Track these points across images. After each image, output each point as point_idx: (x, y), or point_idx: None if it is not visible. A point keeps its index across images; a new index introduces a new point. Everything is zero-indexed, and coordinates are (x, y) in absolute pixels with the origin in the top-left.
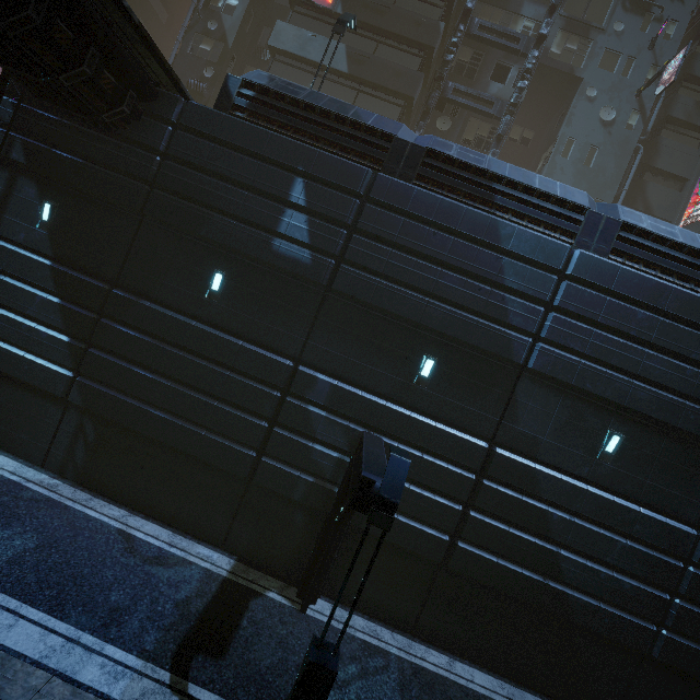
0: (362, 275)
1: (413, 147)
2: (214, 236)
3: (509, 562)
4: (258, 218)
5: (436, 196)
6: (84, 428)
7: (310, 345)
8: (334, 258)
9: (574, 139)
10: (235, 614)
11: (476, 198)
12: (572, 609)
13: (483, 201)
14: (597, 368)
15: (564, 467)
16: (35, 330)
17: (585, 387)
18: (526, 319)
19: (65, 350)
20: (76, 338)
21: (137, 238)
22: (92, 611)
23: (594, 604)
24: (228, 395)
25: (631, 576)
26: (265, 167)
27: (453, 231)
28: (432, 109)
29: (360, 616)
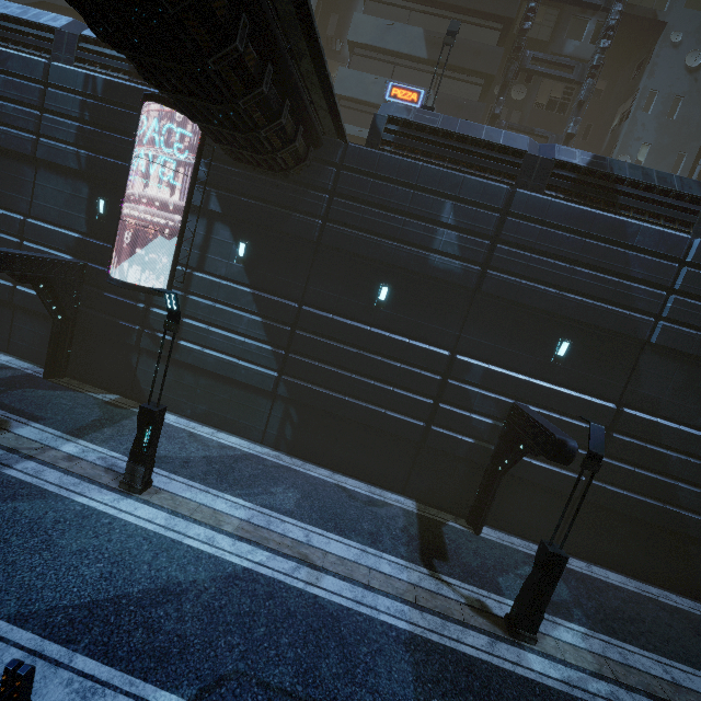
0: (506, 278)
1: (543, 160)
2: (380, 257)
3: (634, 494)
4: (415, 238)
5: (569, 205)
6: (289, 413)
7: (462, 337)
8: (479, 265)
9: (657, 91)
10: (438, 536)
11: (599, 199)
12: (687, 526)
13: (607, 202)
14: None
15: (681, 419)
16: (246, 343)
17: None
18: (650, 303)
19: (270, 357)
20: (275, 346)
21: (314, 264)
22: (360, 535)
23: None
24: (401, 382)
25: None
26: (418, 195)
27: (584, 233)
28: (511, 83)
29: (514, 537)
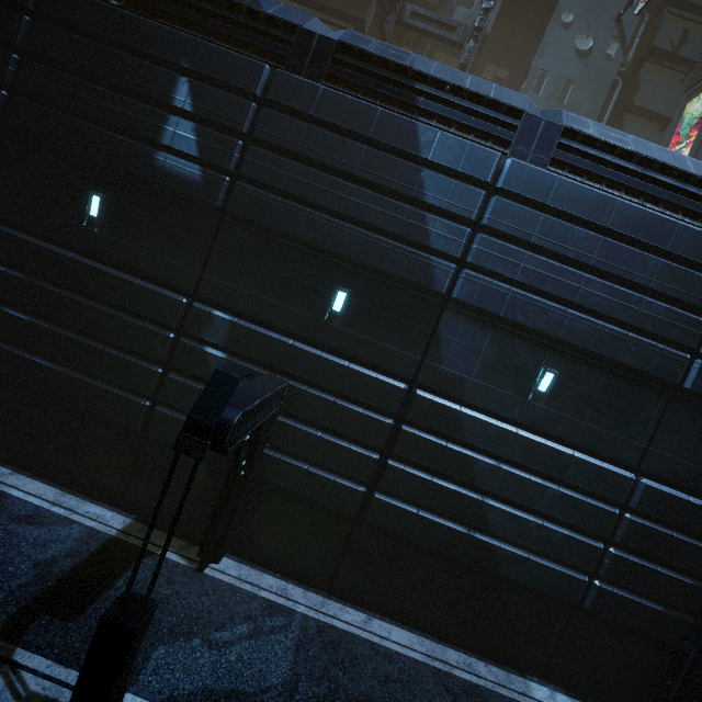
0: (261, 193)
1: (321, 39)
2: (87, 151)
3: (431, 514)
4: (137, 127)
5: (345, 96)
6: None
7: (206, 278)
8: (230, 176)
9: (547, 72)
10: (111, 574)
11: (397, 103)
12: (498, 561)
13: (405, 106)
14: (529, 296)
15: (493, 410)
16: None
17: (516, 319)
18: (449, 242)
19: None
20: None
21: None
22: None
23: (522, 555)
24: (113, 337)
25: (564, 526)
26: (142, 65)
27: (365, 138)
28: (387, 36)
29: (271, 575)
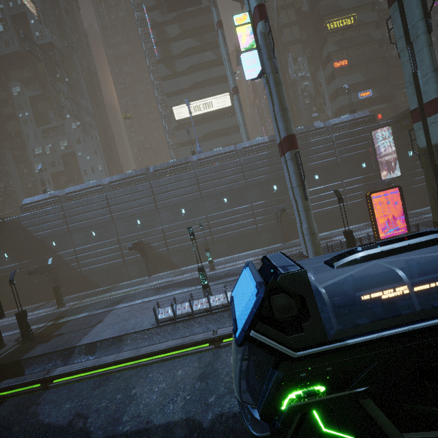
0: None
1: None
2: None
3: None
4: None
5: None
6: None
7: None
8: None
9: None
10: None
11: None
12: None
13: None
14: None
15: None
16: None
17: None
18: None
19: None
20: None
21: None
22: None
23: None
24: None
25: None
26: None
27: None
28: (391, 73)
29: None
